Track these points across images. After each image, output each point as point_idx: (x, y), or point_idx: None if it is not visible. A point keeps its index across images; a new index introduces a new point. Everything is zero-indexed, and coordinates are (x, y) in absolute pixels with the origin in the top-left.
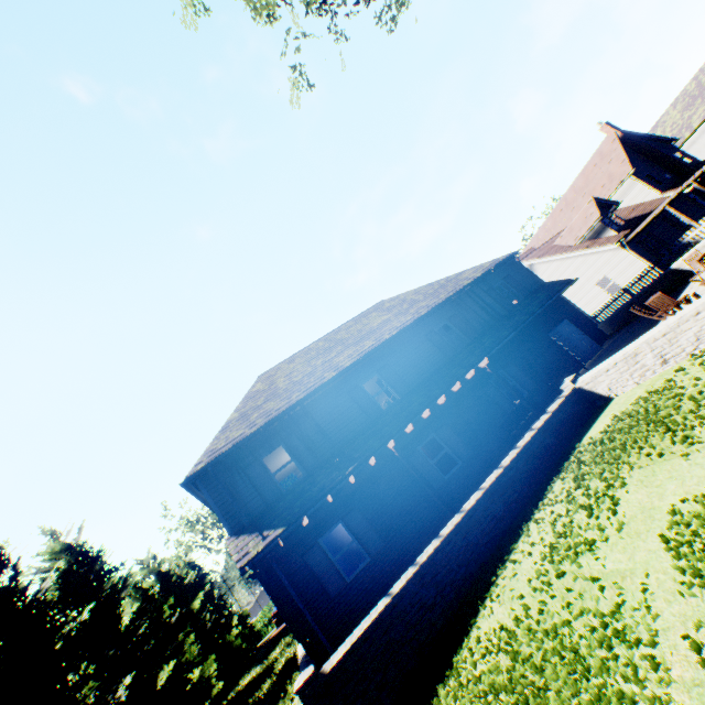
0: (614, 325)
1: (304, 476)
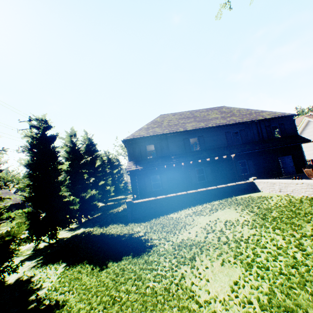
0: (312, 169)
1: (155, 157)
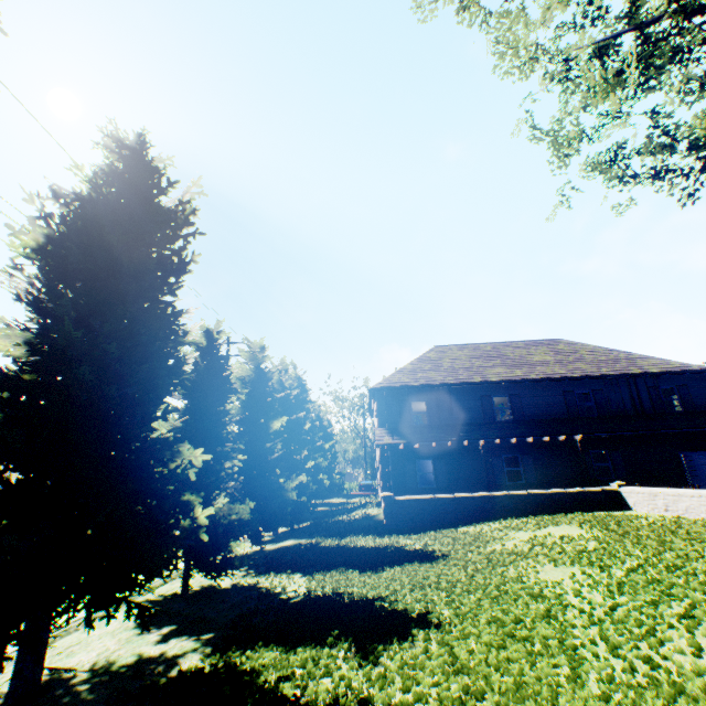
0: None
1: (427, 425)
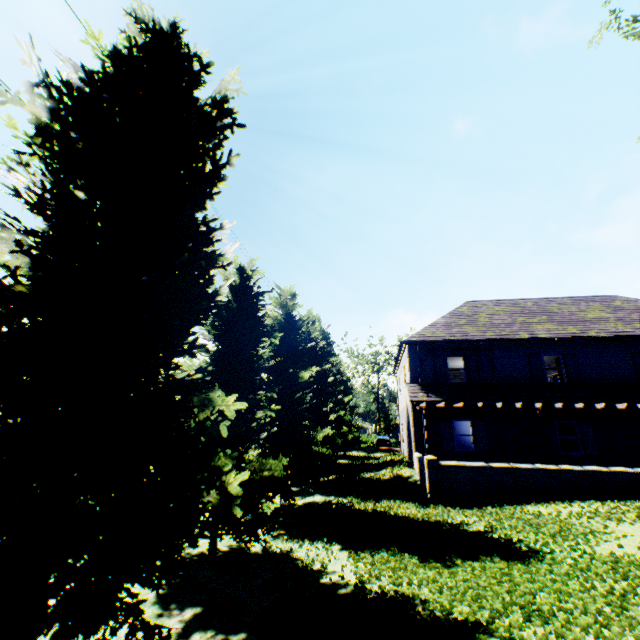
0: None
1: (465, 383)
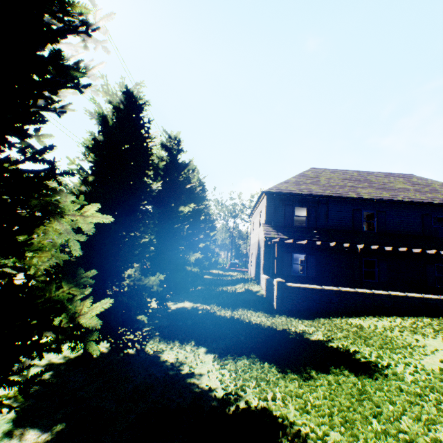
0: None
1: (305, 227)
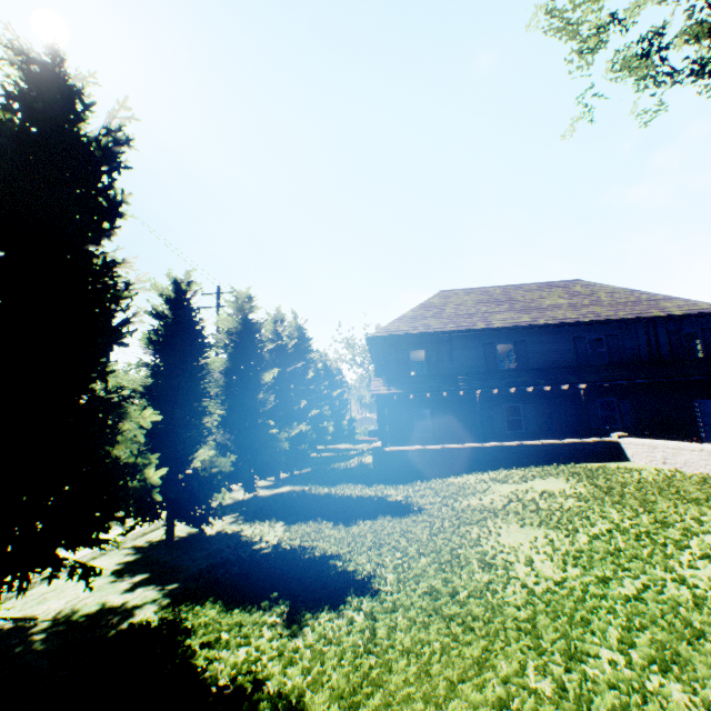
0: None
1: (425, 374)
